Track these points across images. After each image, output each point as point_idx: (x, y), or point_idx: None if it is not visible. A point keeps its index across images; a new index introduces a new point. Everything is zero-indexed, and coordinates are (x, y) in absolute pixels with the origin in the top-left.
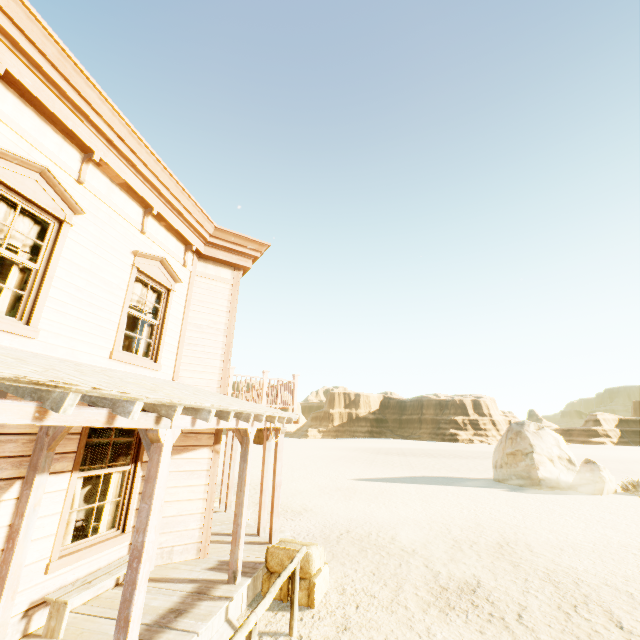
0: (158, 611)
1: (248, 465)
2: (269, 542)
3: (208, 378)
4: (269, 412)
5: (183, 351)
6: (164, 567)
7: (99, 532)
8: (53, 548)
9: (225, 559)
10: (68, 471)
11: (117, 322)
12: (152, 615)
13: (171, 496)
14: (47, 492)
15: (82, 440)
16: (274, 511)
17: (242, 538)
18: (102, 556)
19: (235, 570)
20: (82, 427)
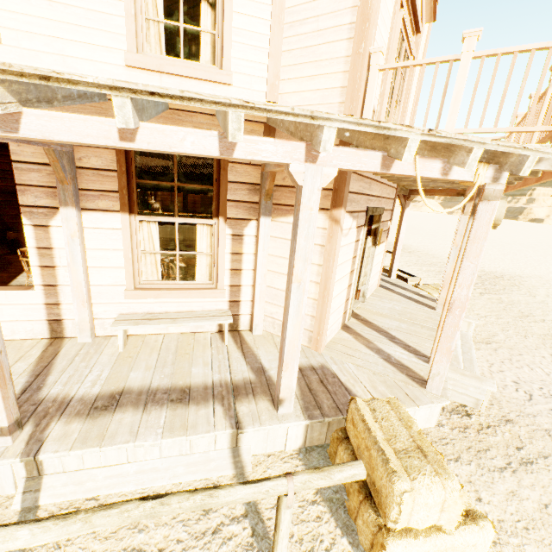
0: (180, 380)
1: (300, 246)
2: (425, 383)
3: (324, 87)
4: (341, 118)
5: (284, 44)
6: (271, 337)
7: (197, 280)
8: (126, 279)
9: (331, 368)
10: (117, 211)
11: (122, 0)
12: (170, 380)
13: (278, 267)
14: (99, 228)
15: (121, 179)
16: (439, 344)
17: (290, 361)
18: (193, 302)
19: (278, 396)
20: (117, 164)
